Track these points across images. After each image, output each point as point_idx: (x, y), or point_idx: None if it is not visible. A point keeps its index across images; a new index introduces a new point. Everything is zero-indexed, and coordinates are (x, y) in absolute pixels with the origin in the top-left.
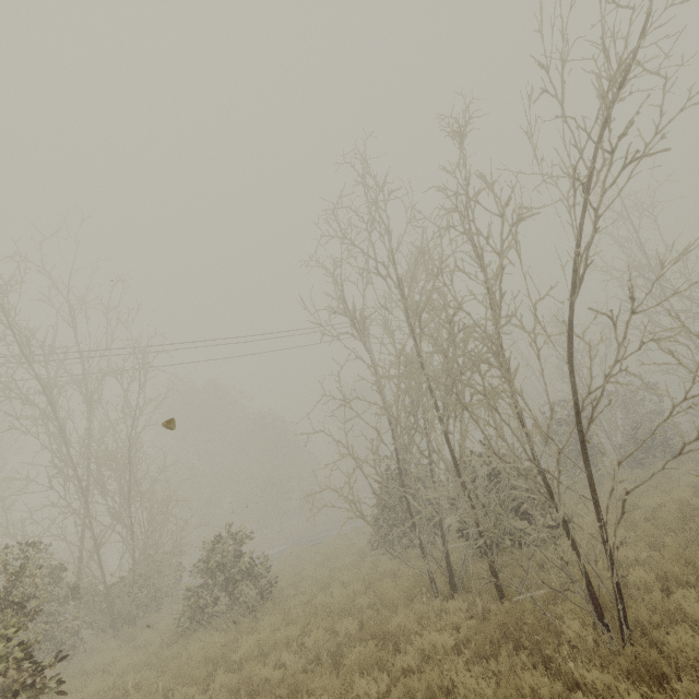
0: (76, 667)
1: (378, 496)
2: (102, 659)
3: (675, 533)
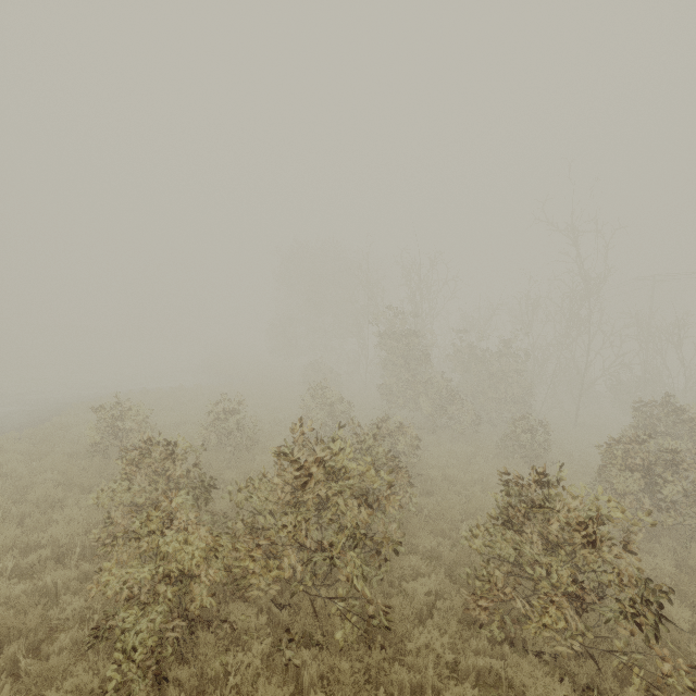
0: None
1: None
2: None
3: None
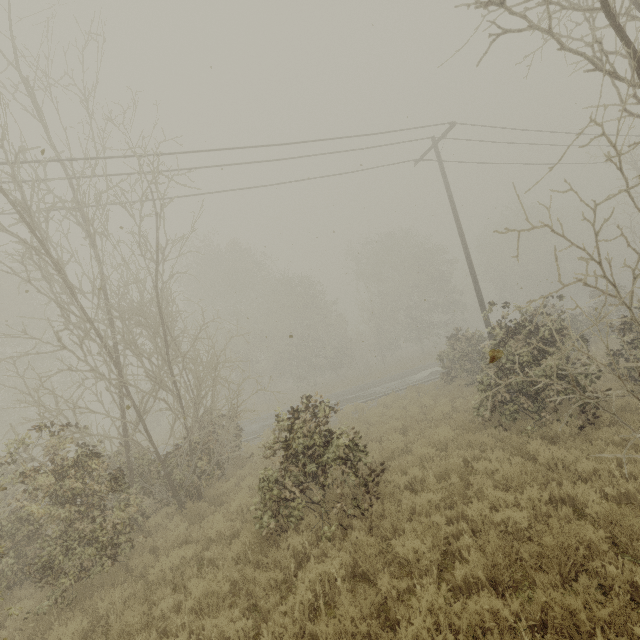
0: (139, 565)
1: None
2: (167, 562)
3: None
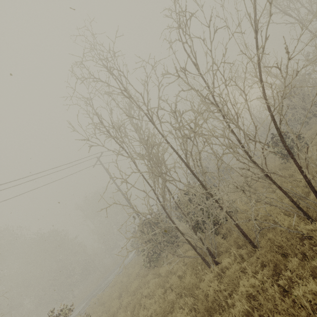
0: None
1: (160, 228)
2: None
3: (269, 186)
